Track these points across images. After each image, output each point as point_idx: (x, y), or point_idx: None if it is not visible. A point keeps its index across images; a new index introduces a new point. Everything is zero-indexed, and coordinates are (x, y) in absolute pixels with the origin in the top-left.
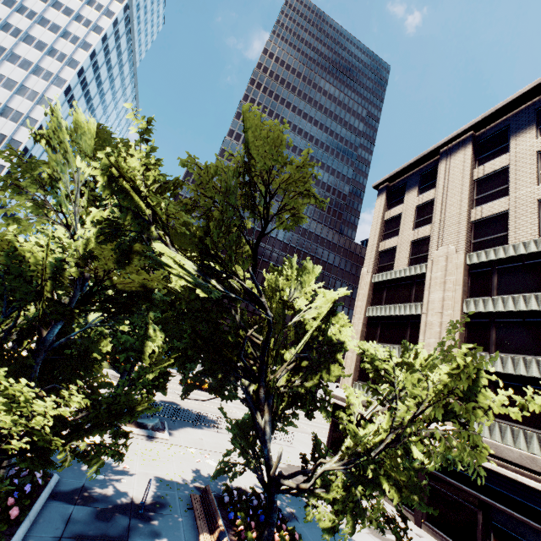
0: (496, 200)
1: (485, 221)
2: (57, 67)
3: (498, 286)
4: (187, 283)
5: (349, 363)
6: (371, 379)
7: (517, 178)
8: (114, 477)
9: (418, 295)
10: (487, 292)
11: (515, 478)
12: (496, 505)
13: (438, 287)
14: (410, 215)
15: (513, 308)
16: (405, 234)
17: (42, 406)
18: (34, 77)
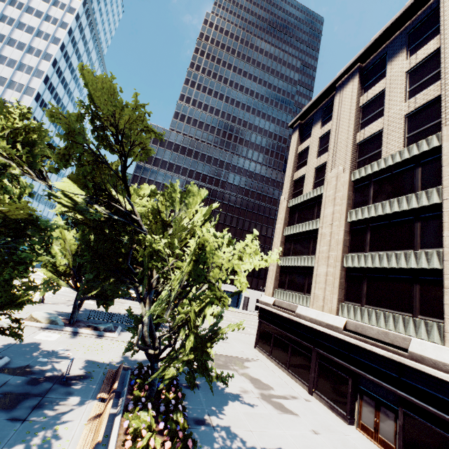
0: (375, 122)
1: (367, 141)
2: (35, 61)
3: (373, 196)
4: (67, 209)
5: (271, 275)
6: (286, 285)
7: (390, 99)
8: (56, 360)
9: (318, 213)
10: (365, 202)
11: (371, 349)
12: (360, 372)
13: (330, 204)
14: (315, 146)
15: (381, 212)
16: (311, 163)
17: None
18: (19, 72)
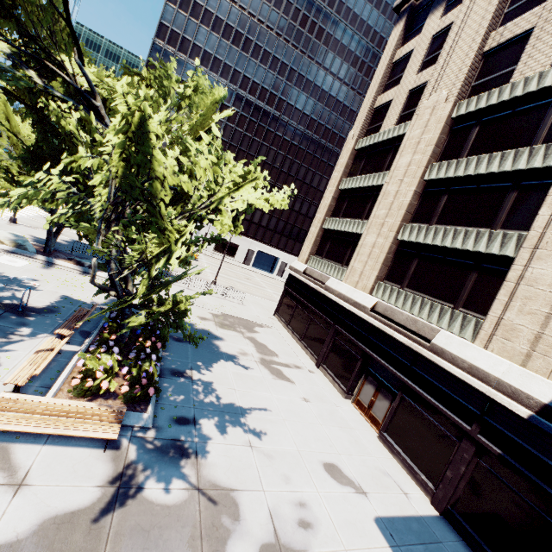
0: (529, 12)
1: (500, 49)
2: None
3: (472, 146)
4: None
5: (310, 238)
6: (325, 253)
7: None
8: (16, 288)
9: (391, 162)
10: (457, 154)
11: (392, 334)
12: (372, 355)
13: (410, 150)
14: (421, 52)
15: (473, 171)
16: (406, 81)
17: None
18: None
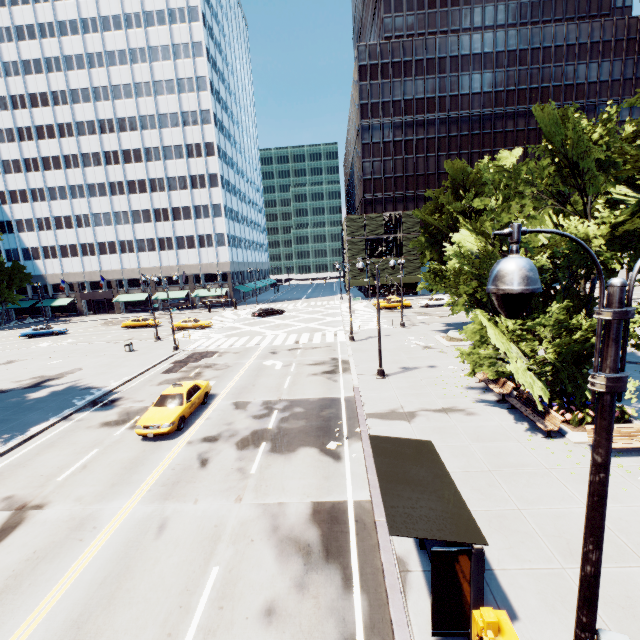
0: None
1: None
2: (185, 32)
3: None
4: None
5: None
6: None
7: None
8: None
9: None
10: None
11: None
12: None
13: None
14: None
15: None
16: None
17: (639, 317)
18: (178, 62)
